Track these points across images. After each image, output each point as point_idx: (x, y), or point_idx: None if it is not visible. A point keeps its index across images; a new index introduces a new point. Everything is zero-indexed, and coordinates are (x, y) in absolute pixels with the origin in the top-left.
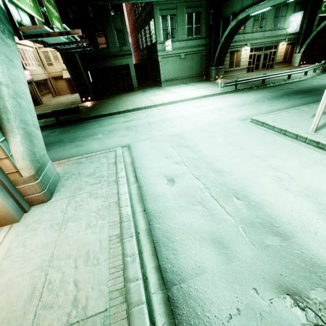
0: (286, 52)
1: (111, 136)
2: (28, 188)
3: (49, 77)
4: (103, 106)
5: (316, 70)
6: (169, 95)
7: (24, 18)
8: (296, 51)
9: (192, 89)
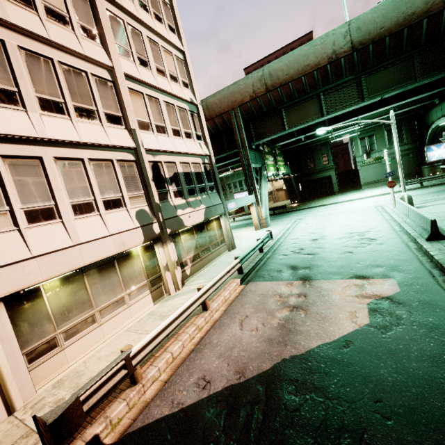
0: None
1: (296, 216)
2: (263, 222)
3: (274, 189)
4: (302, 205)
5: None
6: (356, 195)
7: (270, 174)
8: None
9: (384, 189)
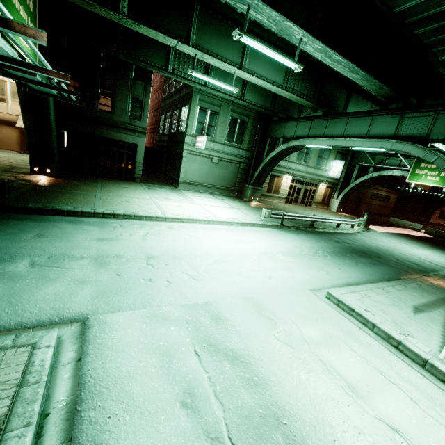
0: (325, 194)
1: (51, 274)
2: None
3: None
4: (69, 192)
5: (360, 224)
6: (189, 206)
7: None
8: (334, 196)
9: (222, 206)
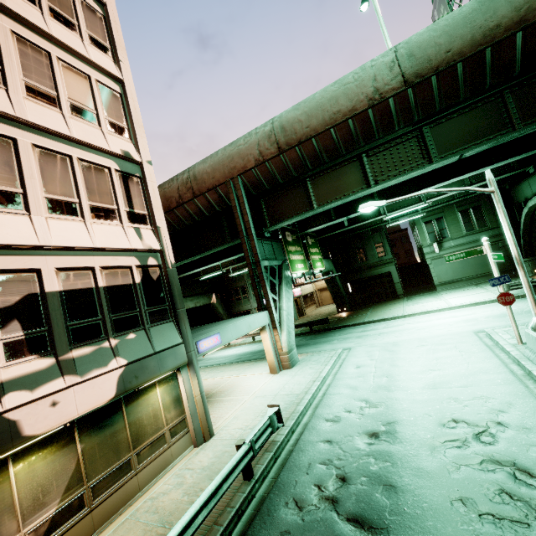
0: None
1: (343, 342)
2: (284, 358)
3: (316, 289)
4: (353, 317)
5: None
6: (431, 303)
7: (299, 274)
8: None
9: (472, 293)
